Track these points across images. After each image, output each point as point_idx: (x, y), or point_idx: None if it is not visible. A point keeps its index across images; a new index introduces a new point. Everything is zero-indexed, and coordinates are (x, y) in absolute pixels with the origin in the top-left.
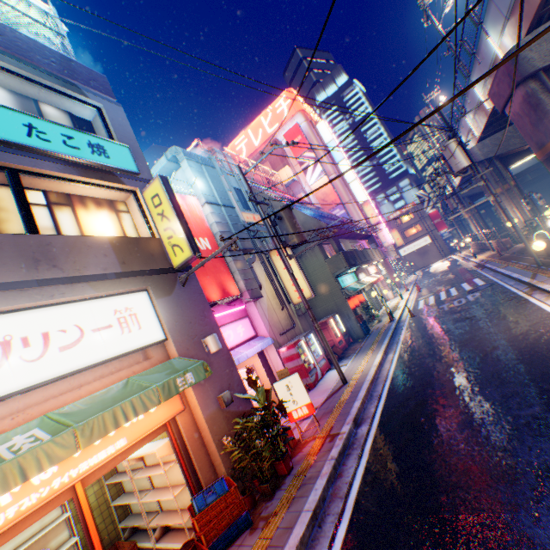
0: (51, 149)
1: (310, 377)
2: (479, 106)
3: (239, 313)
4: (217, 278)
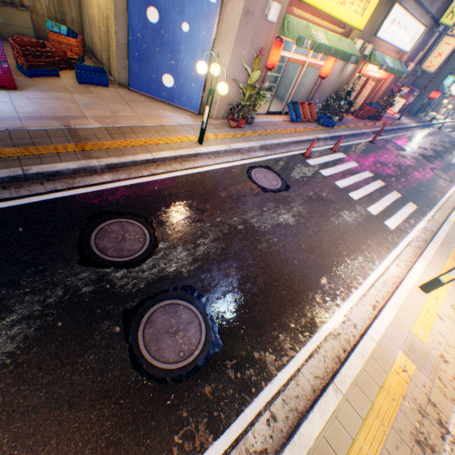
0: None
1: None
2: None
3: None
4: None
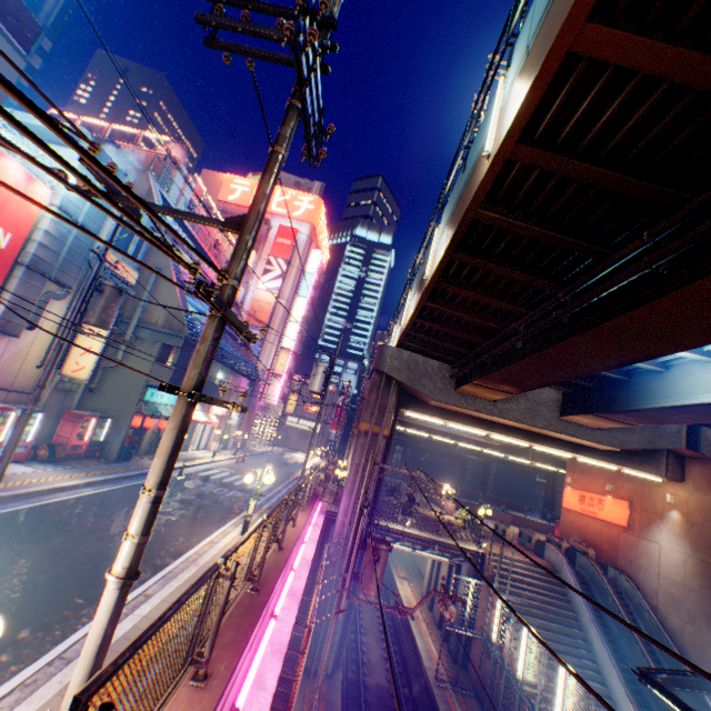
0: None
1: None
2: None
3: None
4: None
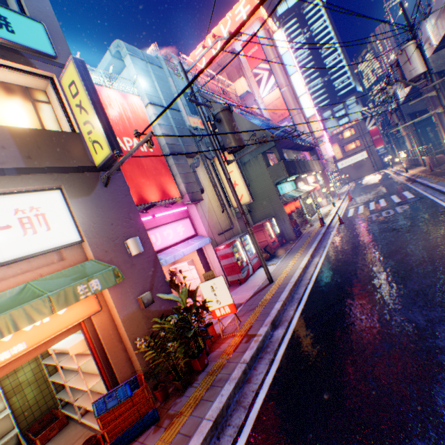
0: None
1: (242, 274)
2: None
3: (180, 214)
4: (158, 180)
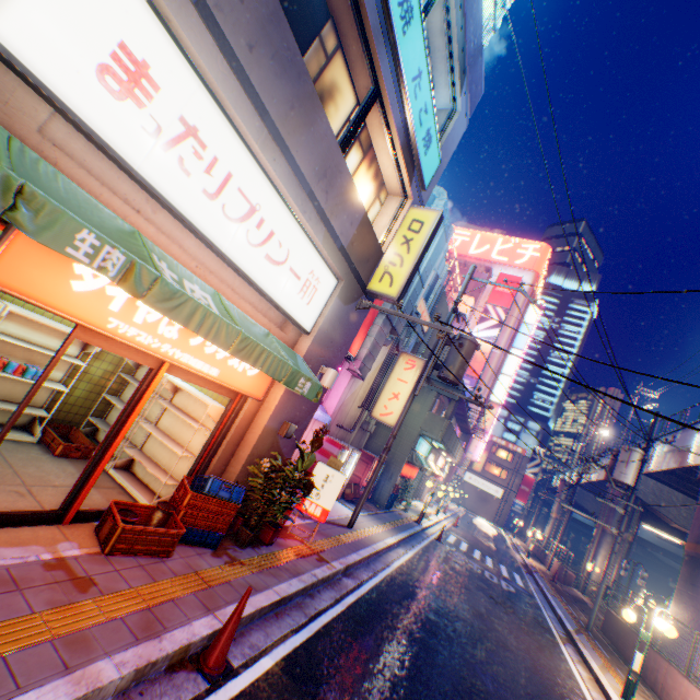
0: (411, 105)
1: None
2: (683, 451)
3: None
4: None
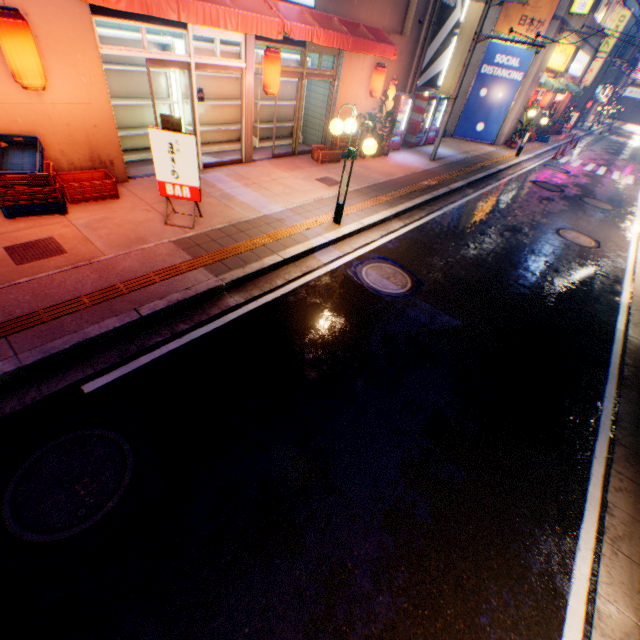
0: None
1: None
2: None
3: None
4: None
